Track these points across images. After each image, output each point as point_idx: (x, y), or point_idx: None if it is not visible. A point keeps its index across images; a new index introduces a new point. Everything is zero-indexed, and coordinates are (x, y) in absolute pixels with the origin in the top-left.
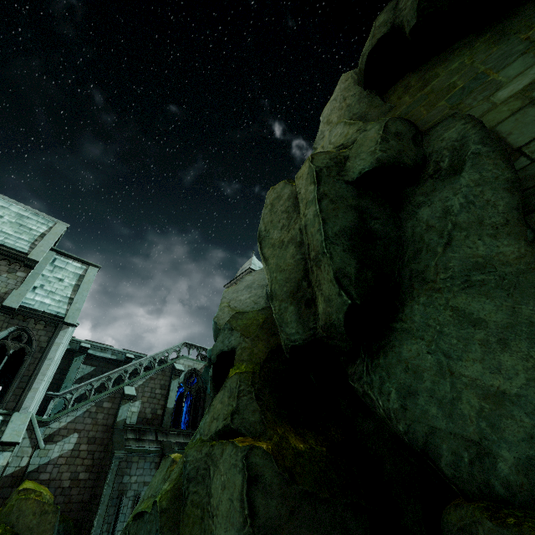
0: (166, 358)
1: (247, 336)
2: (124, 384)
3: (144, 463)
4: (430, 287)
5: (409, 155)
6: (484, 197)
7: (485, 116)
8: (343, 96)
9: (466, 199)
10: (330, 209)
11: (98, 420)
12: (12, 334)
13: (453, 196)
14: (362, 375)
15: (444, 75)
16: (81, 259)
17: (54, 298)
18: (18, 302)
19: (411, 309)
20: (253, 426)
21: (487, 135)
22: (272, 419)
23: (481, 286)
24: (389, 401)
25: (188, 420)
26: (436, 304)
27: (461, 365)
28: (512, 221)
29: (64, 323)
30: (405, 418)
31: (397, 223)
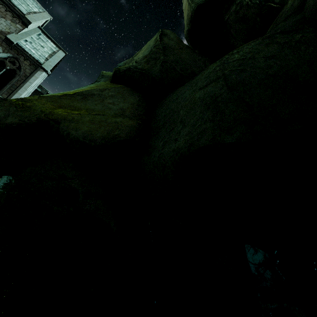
0: None
1: None
2: None
3: None
4: None
5: None
6: None
7: None
8: None
9: None
10: None
11: None
12: (9, 58)
13: None
14: None
15: None
16: (56, 43)
17: (37, 53)
18: (16, 40)
19: None
20: None
21: None
22: None
23: None
24: None
25: None
26: None
27: None
28: None
29: (42, 67)
30: None
31: None
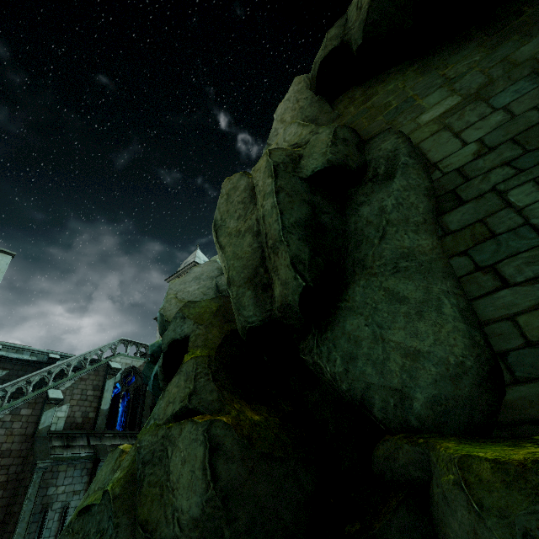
0: (100, 356)
1: (201, 323)
2: (48, 387)
3: (73, 471)
4: (368, 273)
5: (353, 159)
6: (410, 200)
7: (412, 134)
8: (296, 98)
9: (396, 201)
10: (287, 202)
11: (14, 429)
12: None
13: (387, 198)
14: (313, 348)
15: (382, 94)
16: None
17: None
18: None
19: (353, 291)
20: (211, 405)
21: (413, 149)
22: (229, 397)
23: (406, 271)
24: (335, 367)
25: (125, 421)
26: (373, 286)
27: (390, 333)
28: (429, 221)
29: None
30: (348, 378)
31: (343, 218)
